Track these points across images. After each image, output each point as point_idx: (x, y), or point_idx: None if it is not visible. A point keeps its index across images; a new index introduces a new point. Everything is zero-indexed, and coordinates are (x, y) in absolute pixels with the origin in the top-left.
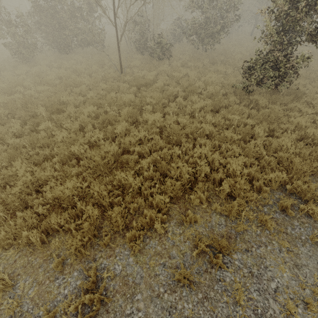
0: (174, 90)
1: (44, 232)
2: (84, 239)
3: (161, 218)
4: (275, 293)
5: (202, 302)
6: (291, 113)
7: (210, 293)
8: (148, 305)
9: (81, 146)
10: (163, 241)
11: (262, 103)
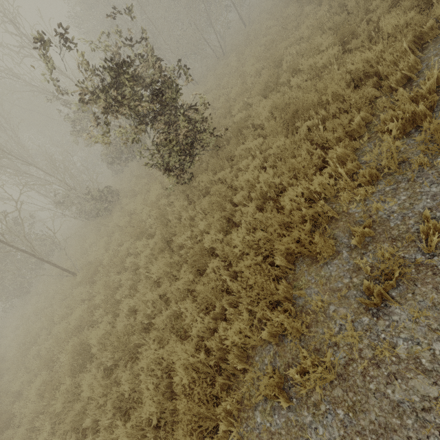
0: (122, 252)
1: None
2: None
3: None
4: None
5: None
6: (240, 165)
7: None
8: None
9: None
10: None
11: (207, 181)
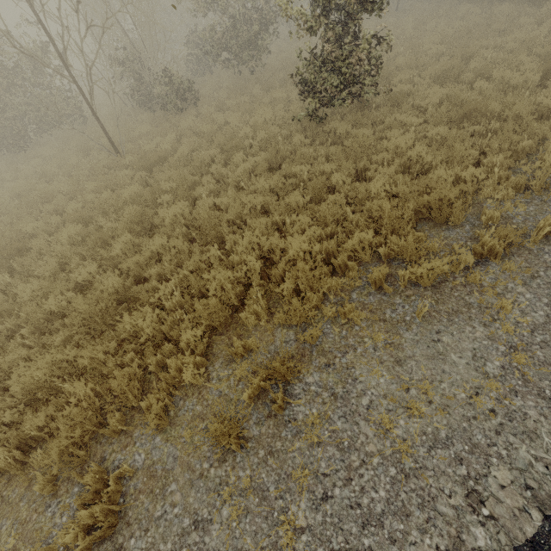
0: (205, 156)
1: (22, 448)
2: (74, 434)
3: (197, 363)
4: (367, 411)
5: (265, 461)
6: (389, 132)
7: (277, 445)
8: (188, 494)
9: (61, 297)
10: (205, 396)
11: (343, 131)
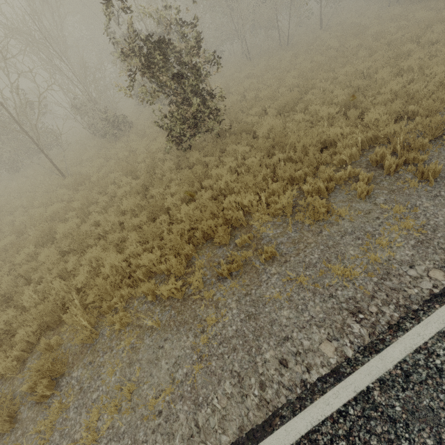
0: (109, 179)
1: None
2: None
3: (19, 355)
4: (92, 404)
5: (17, 440)
6: (224, 160)
7: (30, 427)
8: None
9: None
10: (14, 382)
11: (196, 158)
